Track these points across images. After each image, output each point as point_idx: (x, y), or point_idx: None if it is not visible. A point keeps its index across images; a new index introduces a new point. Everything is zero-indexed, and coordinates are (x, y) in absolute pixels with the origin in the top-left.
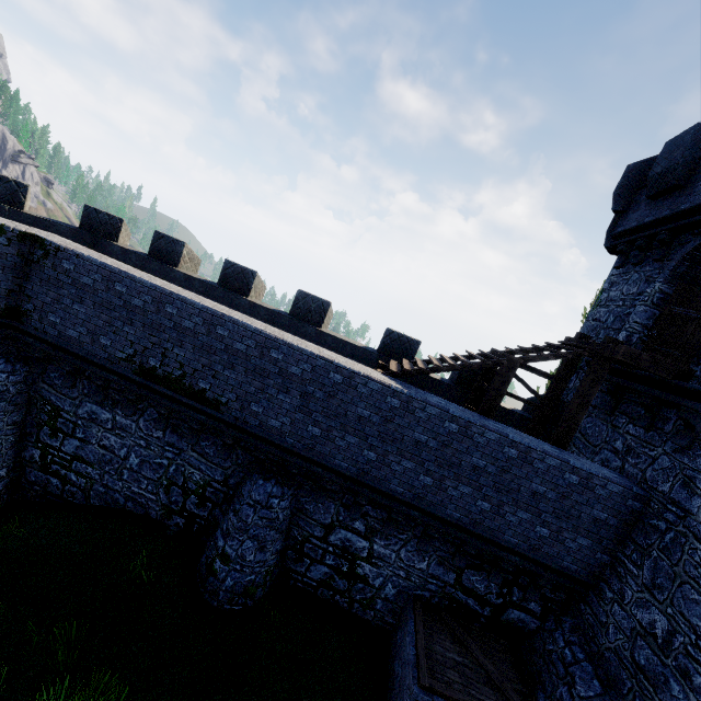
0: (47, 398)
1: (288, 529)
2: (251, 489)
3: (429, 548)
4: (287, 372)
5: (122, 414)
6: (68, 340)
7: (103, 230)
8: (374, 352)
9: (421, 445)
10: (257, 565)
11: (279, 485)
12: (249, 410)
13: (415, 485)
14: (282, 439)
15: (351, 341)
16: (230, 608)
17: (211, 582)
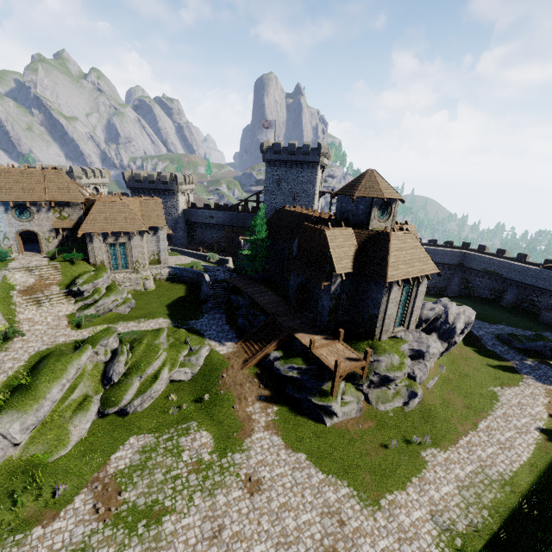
0: (465, 277)
1: (518, 297)
2: (509, 288)
3: (551, 298)
4: (514, 268)
5: (480, 278)
6: (471, 267)
7: (466, 246)
8: (541, 264)
9: (544, 278)
10: (511, 300)
11: (515, 288)
12: (507, 275)
13: (544, 285)
14: (514, 279)
15: (534, 262)
16: (506, 305)
17: (502, 302)
